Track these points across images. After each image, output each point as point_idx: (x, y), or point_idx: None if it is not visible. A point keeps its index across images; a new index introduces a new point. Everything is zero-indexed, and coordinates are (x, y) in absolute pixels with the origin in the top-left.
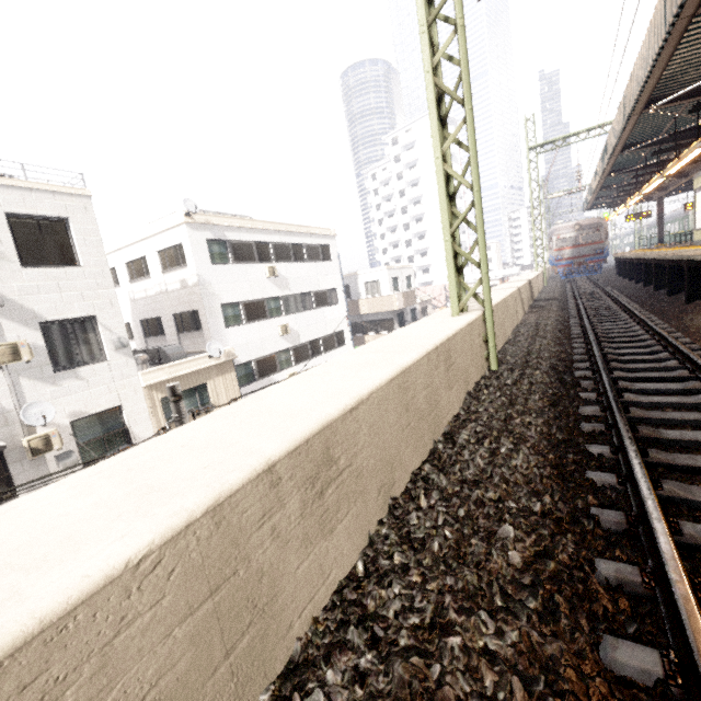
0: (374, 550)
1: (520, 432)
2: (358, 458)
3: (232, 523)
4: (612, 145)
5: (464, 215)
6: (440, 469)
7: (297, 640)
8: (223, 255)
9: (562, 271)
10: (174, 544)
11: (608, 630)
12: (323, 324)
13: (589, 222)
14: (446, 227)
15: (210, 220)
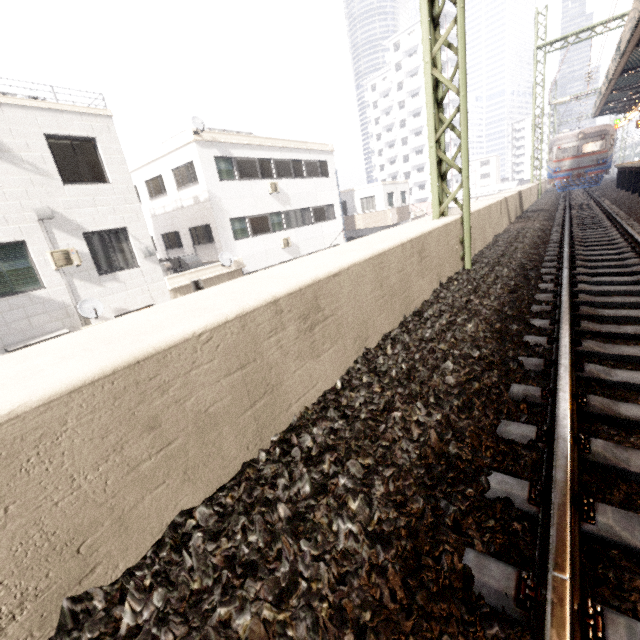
0: (349, 377)
1: (477, 310)
2: (339, 312)
3: (252, 329)
4: (626, 38)
5: (450, 120)
6: (406, 333)
7: (294, 415)
8: (230, 172)
9: (559, 183)
10: (218, 331)
11: (506, 418)
12: (321, 238)
13: (595, 130)
14: (431, 133)
15: (217, 138)
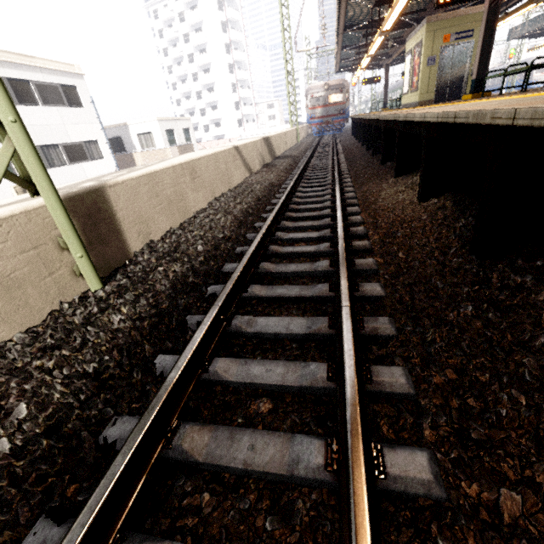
0: None
1: None
2: None
3: None
4: None
5: None
6: None
7: None
8: None
9: (316, 128)
10: None
11: None
12: None
13: (336, 83)
14: None
15: None
